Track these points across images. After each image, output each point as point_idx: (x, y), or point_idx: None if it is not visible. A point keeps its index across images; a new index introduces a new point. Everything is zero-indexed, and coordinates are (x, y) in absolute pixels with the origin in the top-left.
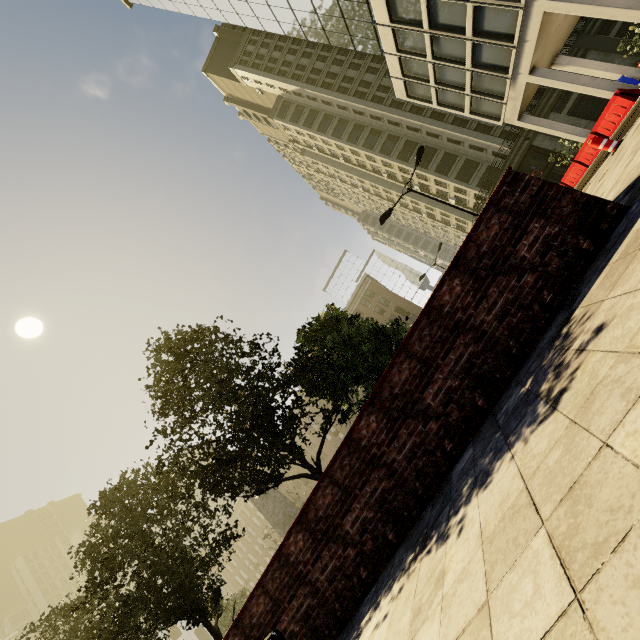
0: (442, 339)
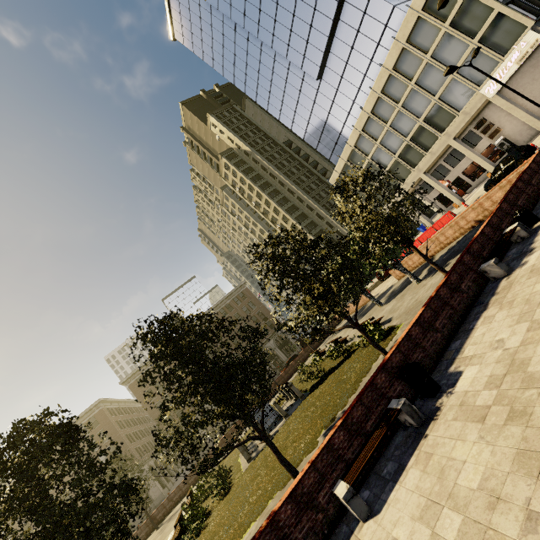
0: (533, 173)
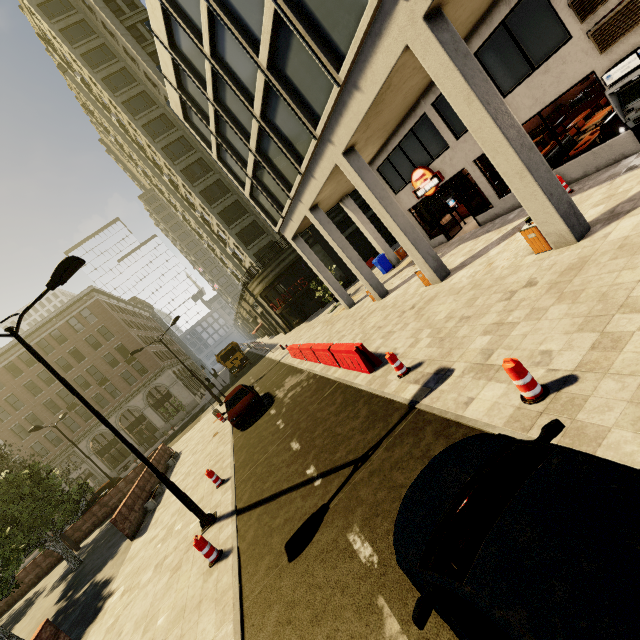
0: None
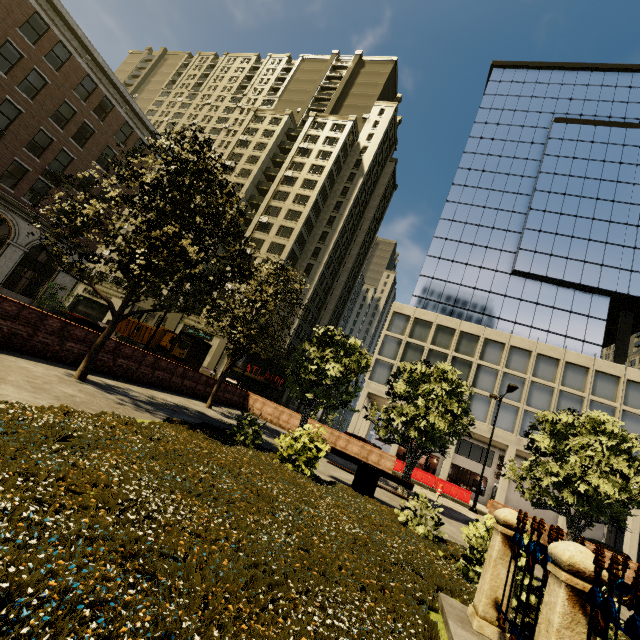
0: None
